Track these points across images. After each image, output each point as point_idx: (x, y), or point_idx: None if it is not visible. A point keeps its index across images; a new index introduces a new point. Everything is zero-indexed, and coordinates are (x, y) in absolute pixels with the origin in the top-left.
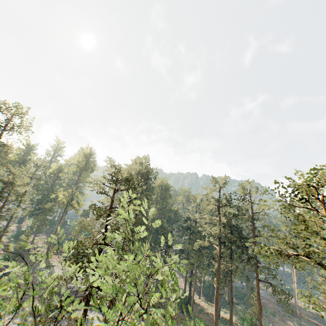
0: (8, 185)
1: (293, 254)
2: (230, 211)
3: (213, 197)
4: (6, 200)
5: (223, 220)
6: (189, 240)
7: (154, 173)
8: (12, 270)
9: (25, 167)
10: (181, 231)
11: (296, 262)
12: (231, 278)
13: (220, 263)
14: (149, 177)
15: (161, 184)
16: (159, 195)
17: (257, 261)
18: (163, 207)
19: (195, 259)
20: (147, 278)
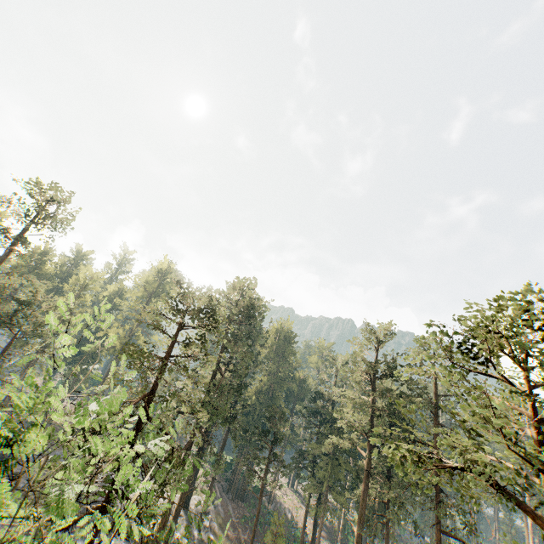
0: (28, 307)
1: (448, 465)
2: (394, 388)
3: (363, 359)
4: (19, 331)
5: (380, 404)
6: (319, 435)
7: (259, 308)
8: (17, 451)
9: (65, 285)
10: (306, 416)
11: (461, 485)
12: (388, 520)
13: (367, 484)
14: (251, 313)
15: (279, 330)
16: (274, 350)
17: (438, 490)
18: (280, 370)
19: (326, 472)
20: (239, 499)
